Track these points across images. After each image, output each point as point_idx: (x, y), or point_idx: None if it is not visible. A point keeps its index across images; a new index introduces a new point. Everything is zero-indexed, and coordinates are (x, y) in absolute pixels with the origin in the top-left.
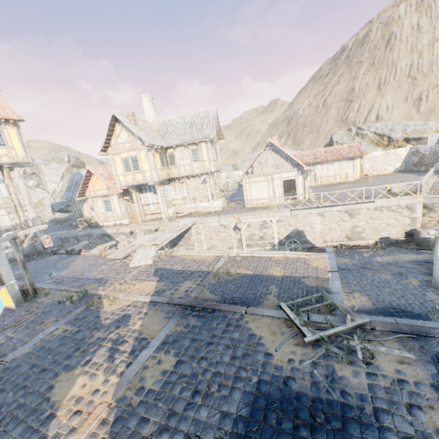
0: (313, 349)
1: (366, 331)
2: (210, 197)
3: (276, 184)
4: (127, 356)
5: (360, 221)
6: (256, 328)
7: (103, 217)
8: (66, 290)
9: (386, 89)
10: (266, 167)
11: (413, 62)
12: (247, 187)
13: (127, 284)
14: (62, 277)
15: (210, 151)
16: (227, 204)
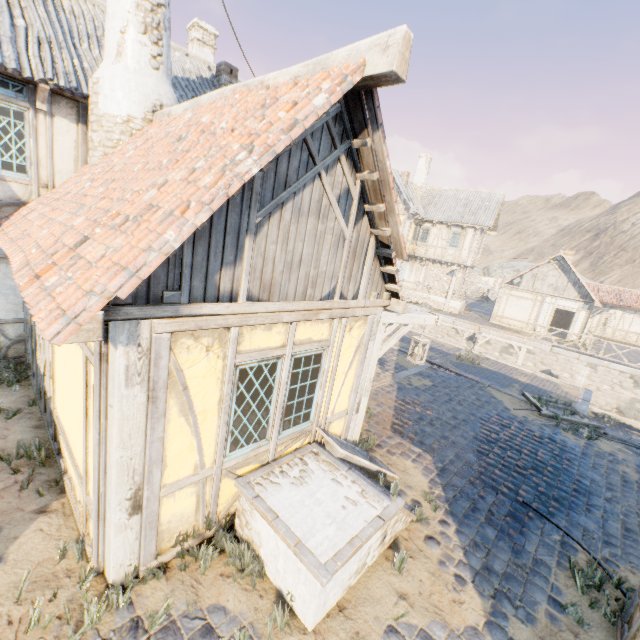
0: (545, 420)
1: (598, 432)
2: (449, 294)
3: (544, 309)
4: (393, 368)
5: None
6: (497, 395)
7: None
8: None
9: None
10: (541, 283)
11: None
12: (502, 299)
13: None
14: None
15: (475, 241)
16: (464, 311)
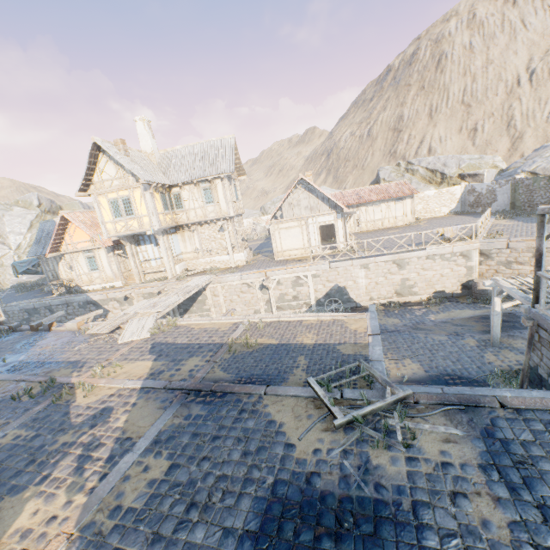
0: (344, 434)
1: (409, 406)
2: (229, 249)
3: (311, 230)
4: (103, 465)
5: (411, 272)
6: (276, 412)
7: (86, 279)
8: (25, 380)
9: (438, 117)
10: (298, 209)
11: (467, 87)
12: (276, 235)
13: (112, 366)
14: (21, 362)
15: (227, 190)
16: (252, 257)
